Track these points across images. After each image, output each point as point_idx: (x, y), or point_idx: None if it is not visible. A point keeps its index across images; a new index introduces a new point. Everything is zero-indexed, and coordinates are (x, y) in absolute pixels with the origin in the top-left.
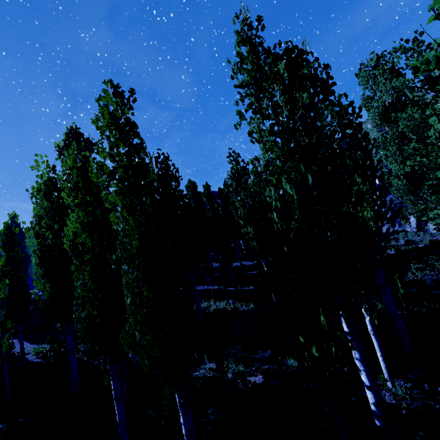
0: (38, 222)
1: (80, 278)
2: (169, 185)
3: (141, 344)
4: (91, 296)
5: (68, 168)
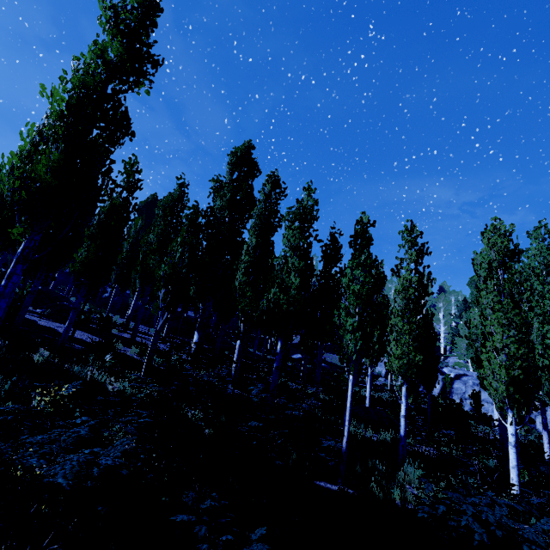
0: (296, 237)
1: (406, 316)
2: (339, 260)
3: (516, 378)
4: (424, 334)
5: (409, 233)
